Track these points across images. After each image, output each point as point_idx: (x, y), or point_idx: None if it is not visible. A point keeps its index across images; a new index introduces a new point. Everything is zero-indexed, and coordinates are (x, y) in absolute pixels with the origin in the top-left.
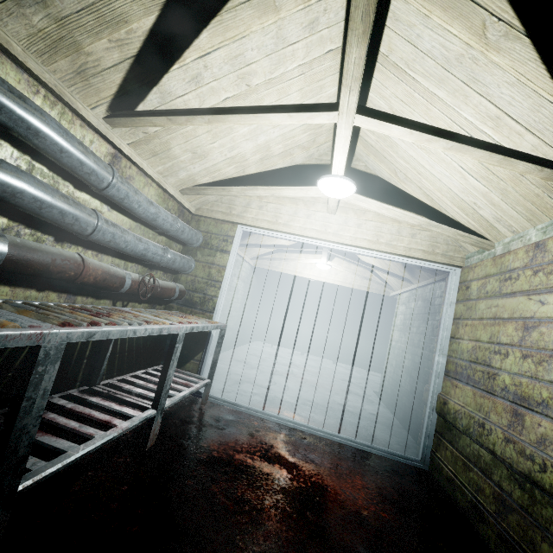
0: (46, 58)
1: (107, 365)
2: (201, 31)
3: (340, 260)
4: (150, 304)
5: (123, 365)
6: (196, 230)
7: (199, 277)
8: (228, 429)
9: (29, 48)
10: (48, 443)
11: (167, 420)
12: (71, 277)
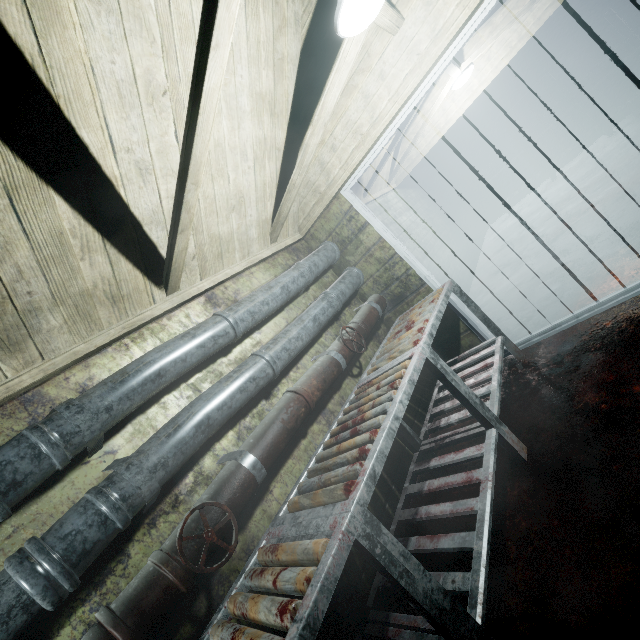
0: (95, 326)
1: (406, 413)
2: (79, 138)
3: (473, 39)
4: (373, 339)
5: (415, 398)
6: (321, 245)
7: (375, 274)
8: (583, 363)
9: (83, 337)
10: (450, 547)
11: (508, 410)
12: (306, 412)
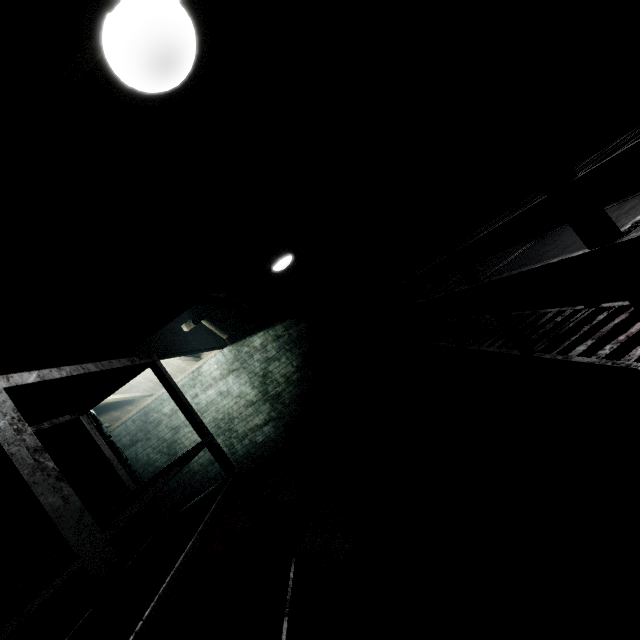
0: None
1: None
2: None
3: None
4: None
5: None
6: None
7: None
8: None
9: None
10: None
11: None
12: None
